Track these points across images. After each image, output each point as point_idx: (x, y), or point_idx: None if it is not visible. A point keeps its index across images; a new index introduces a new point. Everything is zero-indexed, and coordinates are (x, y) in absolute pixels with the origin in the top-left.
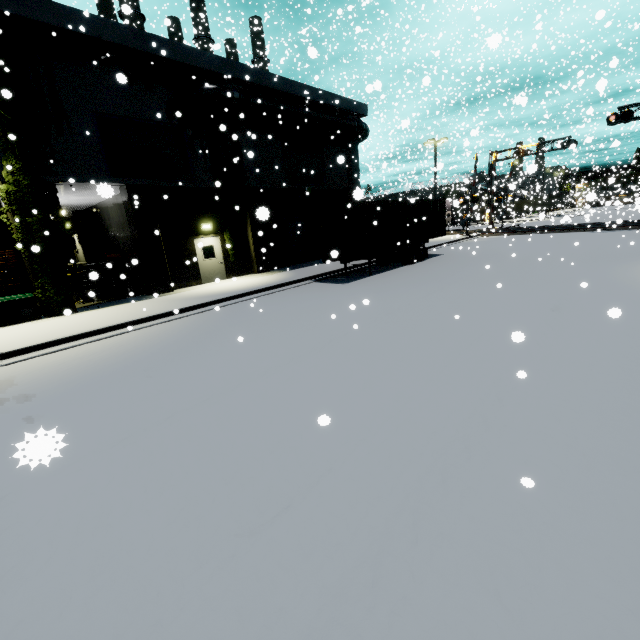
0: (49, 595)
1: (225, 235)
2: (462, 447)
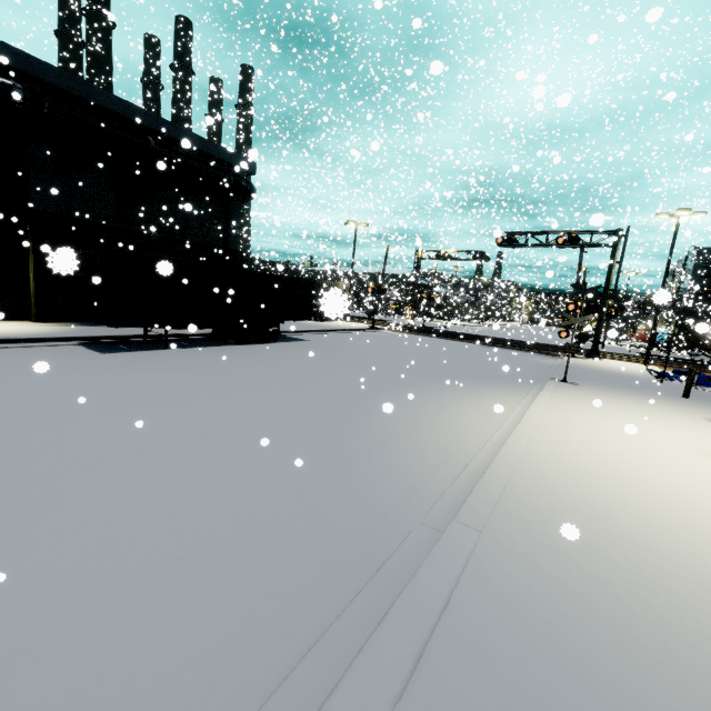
0: None
1: None
2: None
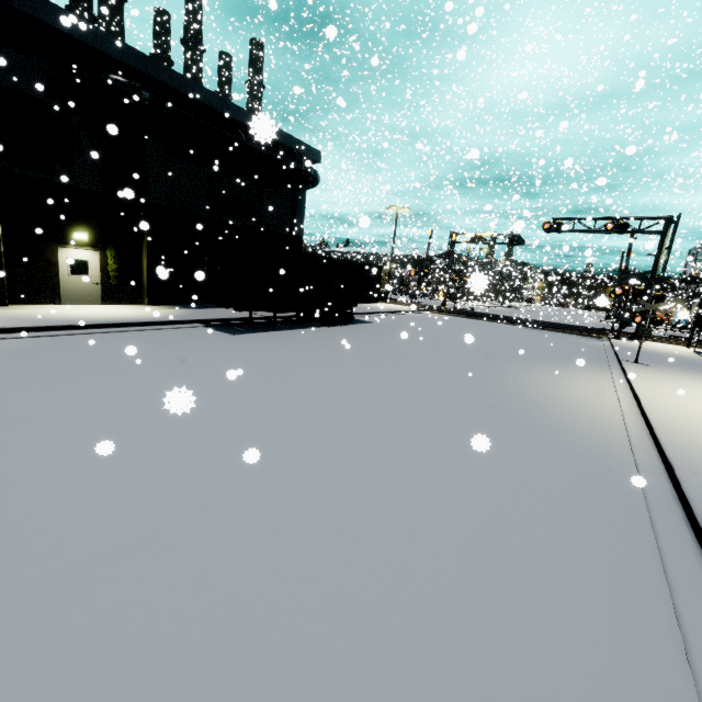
0: None
1: (108, 251)
2: (66, 579)
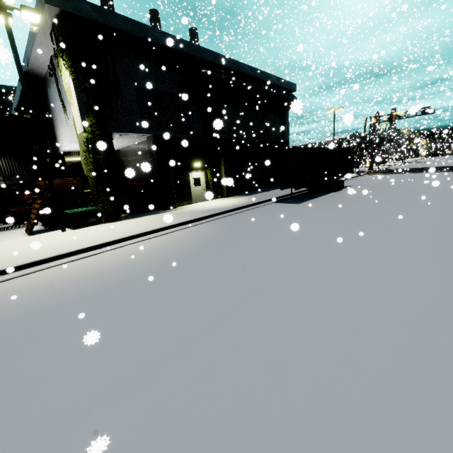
0: (320, 377)
1: (207, 170)
2: None
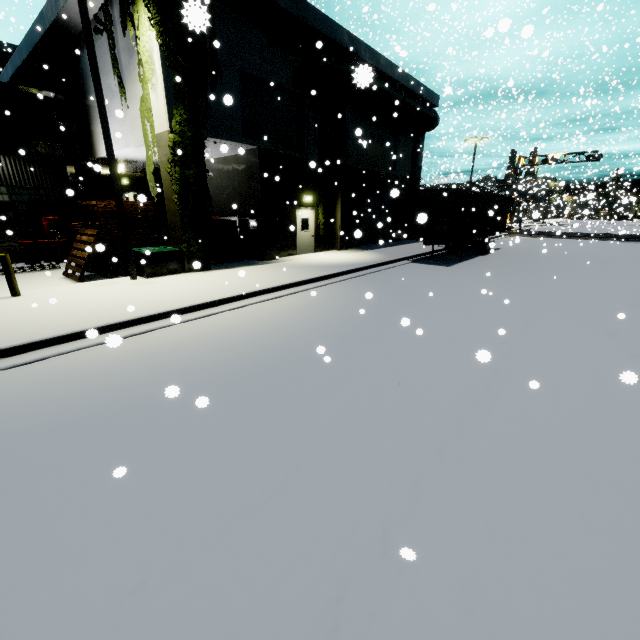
0: None
1: (319, 209)
2: None
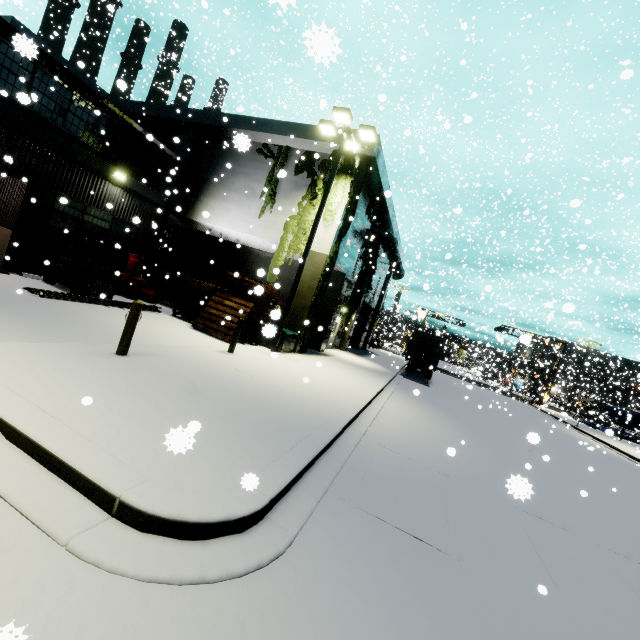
0: None
1: (344, 318)
2: None
